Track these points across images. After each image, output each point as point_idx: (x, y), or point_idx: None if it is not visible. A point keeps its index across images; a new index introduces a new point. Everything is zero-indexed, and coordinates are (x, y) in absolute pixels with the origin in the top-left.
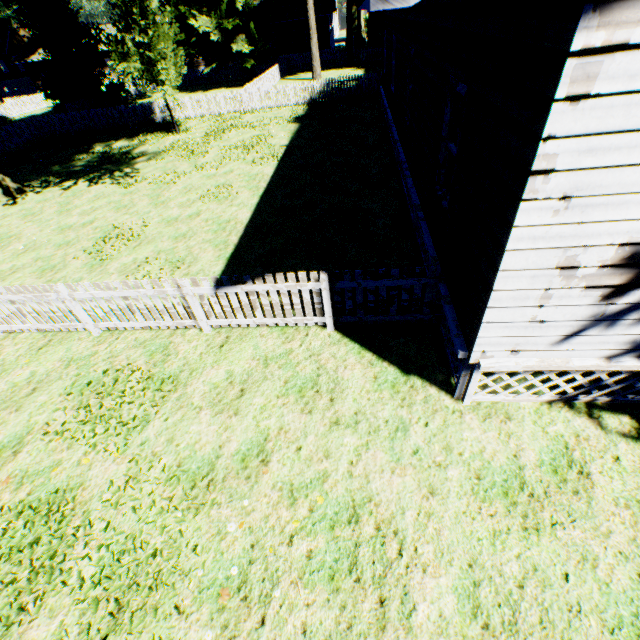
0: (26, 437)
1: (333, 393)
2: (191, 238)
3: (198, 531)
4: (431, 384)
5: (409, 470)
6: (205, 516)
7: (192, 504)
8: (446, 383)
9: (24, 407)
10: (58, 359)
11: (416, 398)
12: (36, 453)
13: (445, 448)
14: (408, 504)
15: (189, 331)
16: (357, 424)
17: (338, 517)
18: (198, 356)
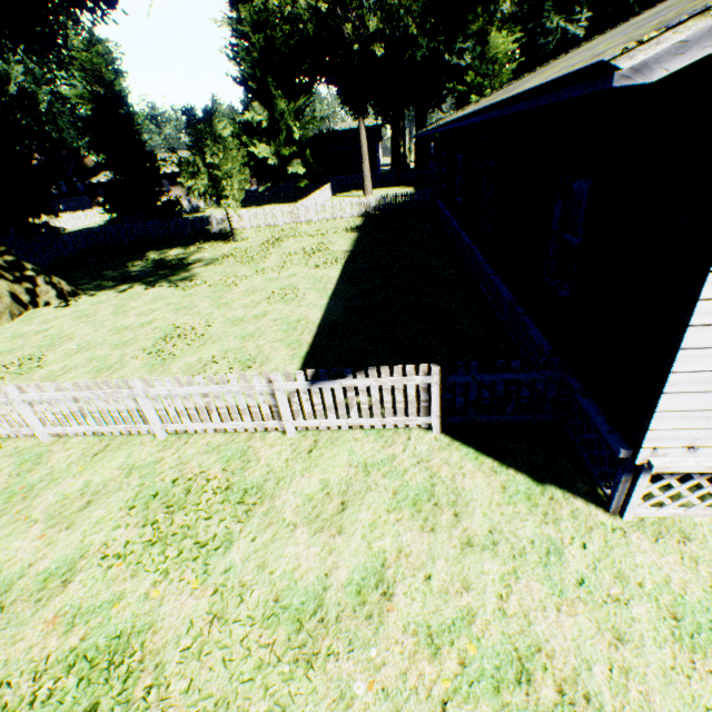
0: (79, 562)
1: (456, 506)
2: (260, 337)
3: (313, 694)
4: (574, 495)
5: (579, 606)
6: (320, 672)
7: (300, 654)
8: (592, 494)
9: (76, 524)
10: (117, 466)
11: (561, 512)
12: (91, 583)
13: (617, 577)
14: (592, 655)
15: (269, 434)
16: (495, 545)
17: (501, 674)
18: (283, 462)
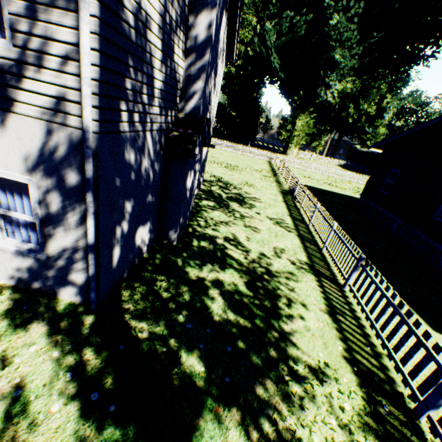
0: None
1: None
2: None
3: None
4: None
5: None
6: None
7: None
8: None
9: None
10: None
11: None
12: None
13: None
14: None
15: None
16: None
17: None
18: None
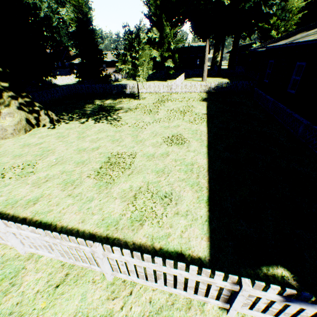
0: None
1: None
2: (168, 174)
3: None
4: None
5: None
6: None
7: None
8: None
9: None
10: (72, 312)
11: None
12: None
13: None
14: None
15: (206, 304)
16: None
17: None
18: None
